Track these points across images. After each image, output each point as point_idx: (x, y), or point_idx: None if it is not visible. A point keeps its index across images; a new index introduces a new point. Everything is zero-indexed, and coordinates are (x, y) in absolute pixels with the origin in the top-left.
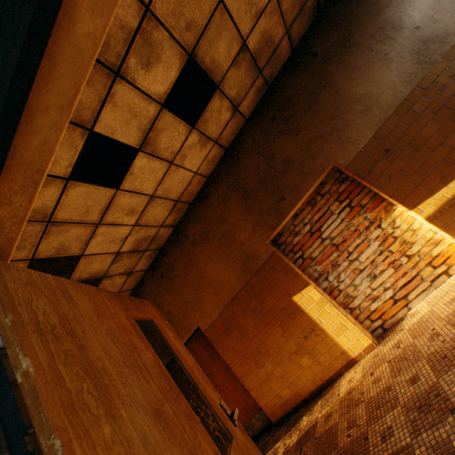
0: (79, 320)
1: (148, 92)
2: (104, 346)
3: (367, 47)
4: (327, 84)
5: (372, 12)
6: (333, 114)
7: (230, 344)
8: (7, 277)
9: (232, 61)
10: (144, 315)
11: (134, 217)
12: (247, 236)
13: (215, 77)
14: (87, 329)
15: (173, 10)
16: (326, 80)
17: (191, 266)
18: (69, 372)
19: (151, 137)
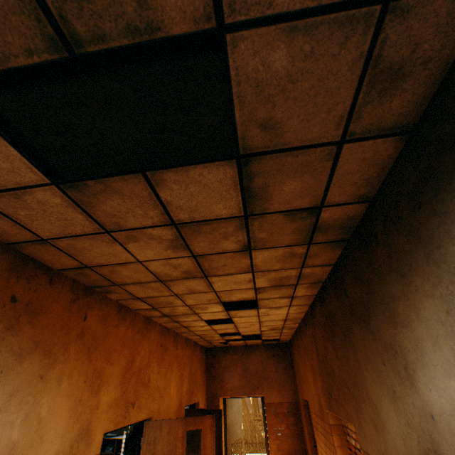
0: (160, 437)
1: (214, 311)
2: (163, 446)
3: (380, 353)
4: (351, 341)
5: (387, 310)
6: (354, 381)
7: (317, 439)
8: (147, 426)
9: (254, 293)
10: (197, 427)
11: (256, 325)
12: (319, 388)
13: (249, 298)
14: (160, 440)
15: (196, 301)
16: (351, 336)
17: (304, 361)
18: (148, 454)
19: (233, 315)
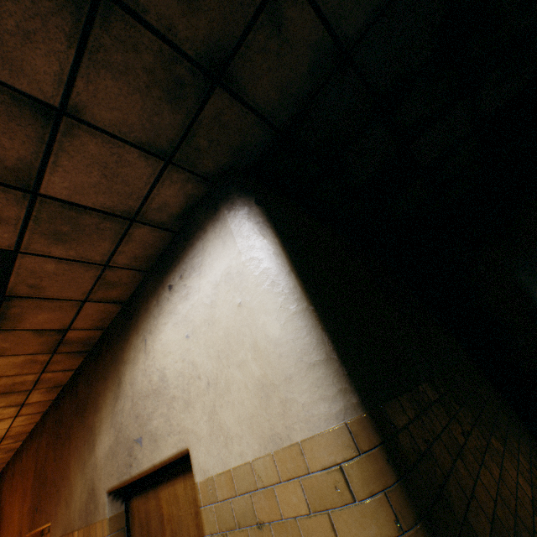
0: None
1: None
2: None
3: (85, 437)
4: (71, 436)
5: (96, 402)
6: (63, 473)
7: None
8: None
9: None
10: None
11: None
12: (26, 512)
13: None
14: None
15: None
16: (72, 432)
17: (16, 490)
18: None
19: None
